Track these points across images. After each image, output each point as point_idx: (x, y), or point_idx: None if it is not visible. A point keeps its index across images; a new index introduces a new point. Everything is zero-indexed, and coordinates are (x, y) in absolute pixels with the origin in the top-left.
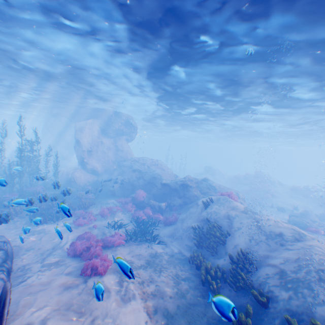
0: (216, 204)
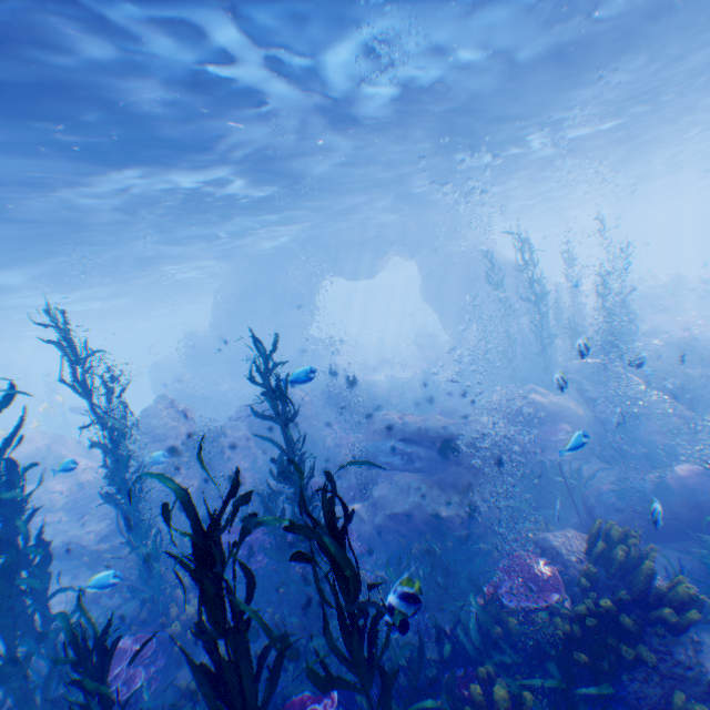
0: None
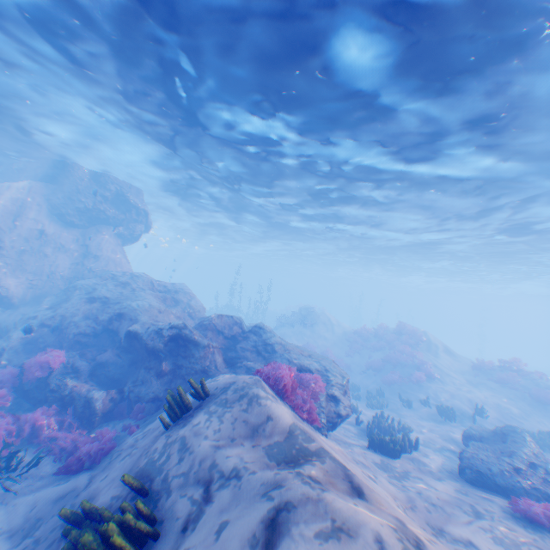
0: (205, 413)
